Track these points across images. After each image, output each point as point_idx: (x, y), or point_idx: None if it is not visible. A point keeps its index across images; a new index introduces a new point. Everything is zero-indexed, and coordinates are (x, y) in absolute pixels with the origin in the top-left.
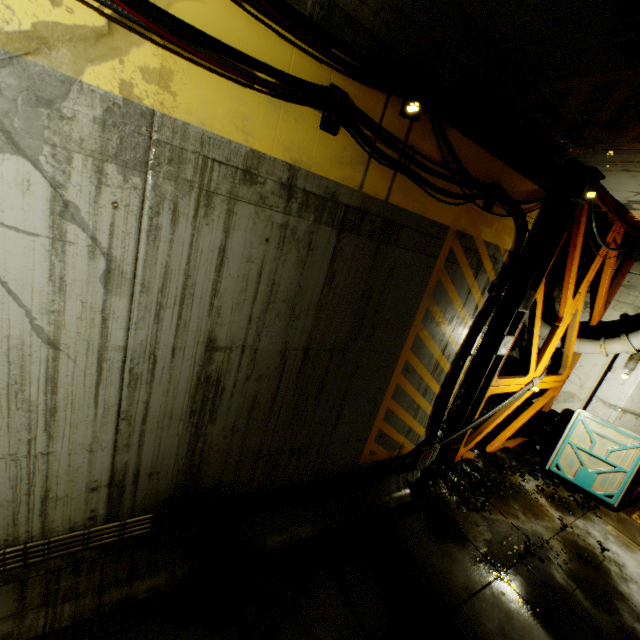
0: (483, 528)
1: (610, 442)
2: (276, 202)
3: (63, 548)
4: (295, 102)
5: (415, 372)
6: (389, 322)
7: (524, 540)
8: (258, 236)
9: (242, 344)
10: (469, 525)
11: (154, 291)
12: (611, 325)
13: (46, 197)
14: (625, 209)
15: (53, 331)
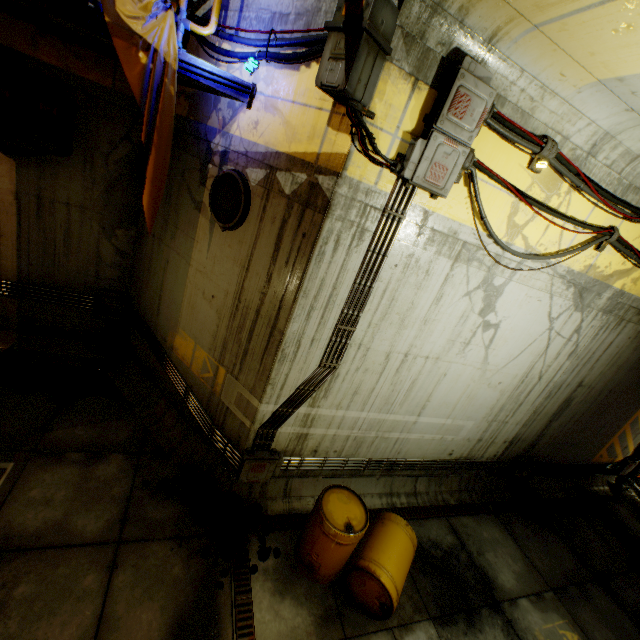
0: None
1: None
2: None
3: (480, 466)
4: None
5: None
6: None
7: None
8: (626, 336)
9: (589, 384)
10: None
11: (579, 359)
12: None
13: (576, 325)
14: None
15: (543, 373)
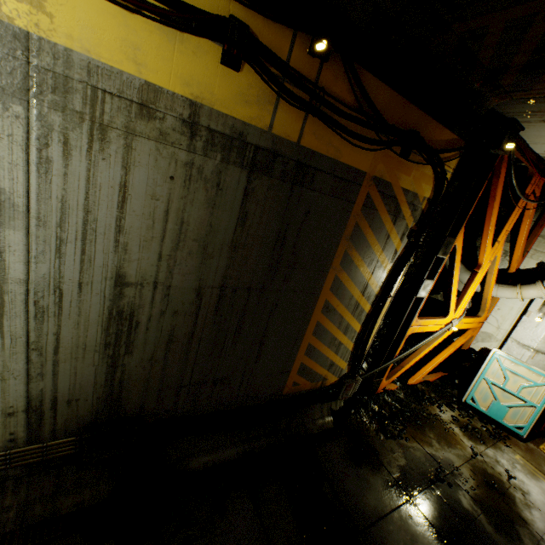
0: (398, 454)
1: (522, 379)
2: (178, 139)
3: None
4: (190, 32)
5: (335, 311)
6: (307, 263)
7: (436, 467)
8: (162, 173)
9: (154, 280)
10: (385, 451)
11: (52, 225)
12: (528, 272)
13: None
14: (544, 163)
15: None
